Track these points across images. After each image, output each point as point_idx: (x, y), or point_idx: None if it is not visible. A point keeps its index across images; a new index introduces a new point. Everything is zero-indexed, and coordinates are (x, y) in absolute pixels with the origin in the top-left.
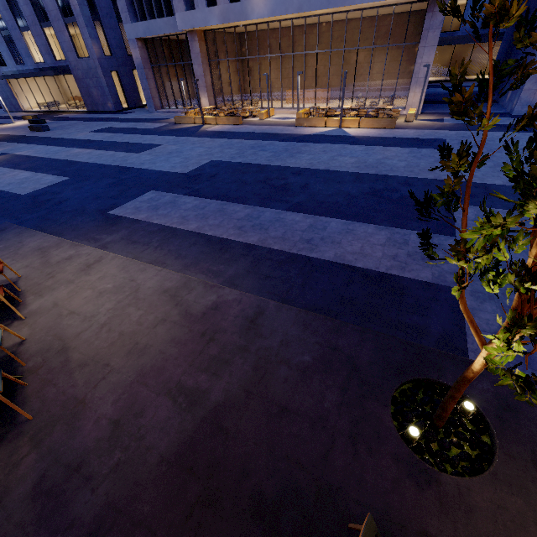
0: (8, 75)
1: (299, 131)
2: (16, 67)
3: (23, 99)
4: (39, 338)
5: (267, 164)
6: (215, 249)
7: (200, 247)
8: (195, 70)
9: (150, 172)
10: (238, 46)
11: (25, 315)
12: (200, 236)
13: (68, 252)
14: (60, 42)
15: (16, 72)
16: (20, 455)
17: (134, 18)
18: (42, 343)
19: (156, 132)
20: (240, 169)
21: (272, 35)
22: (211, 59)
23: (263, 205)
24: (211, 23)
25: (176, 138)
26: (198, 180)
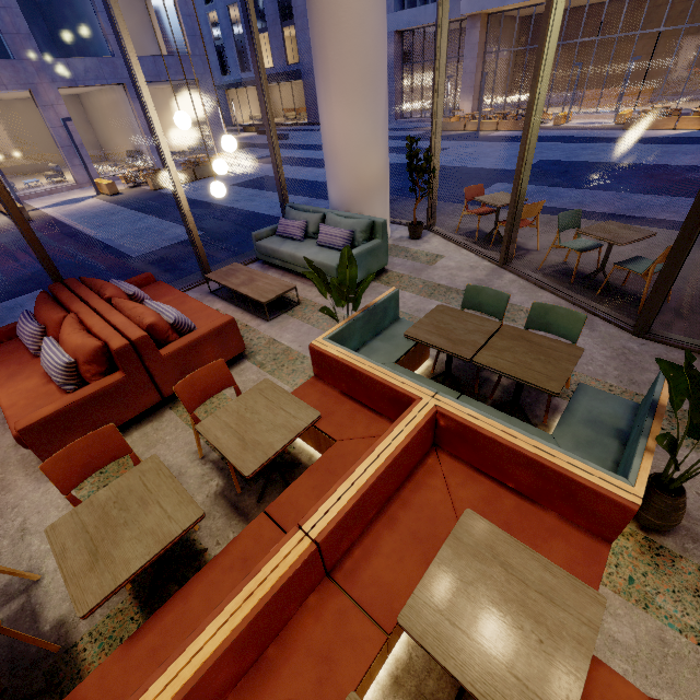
0: (234, 83)
1: (635, 134)
2: (240, 75)
3: (236, 112)
4: (581, 262)
5: (629, 162)
6: (664, 227)
7: (641, 225)
8: (465, 66)
9: (471, 169)
10: (517, 35)
11: (535, 249)
12: (625, 217)
13: (502, 214)
14: (299, 43)
15: (238, 81)
16: (695, 319)
17: (398, 6)
18: (590, 264)
19: (423, 138)
20: (595, 166)
21: (572, 16)
22: (486, 51)
23: (682, 196)
24: (509, 1)
25: (460, 143)
26: (549, 175)
